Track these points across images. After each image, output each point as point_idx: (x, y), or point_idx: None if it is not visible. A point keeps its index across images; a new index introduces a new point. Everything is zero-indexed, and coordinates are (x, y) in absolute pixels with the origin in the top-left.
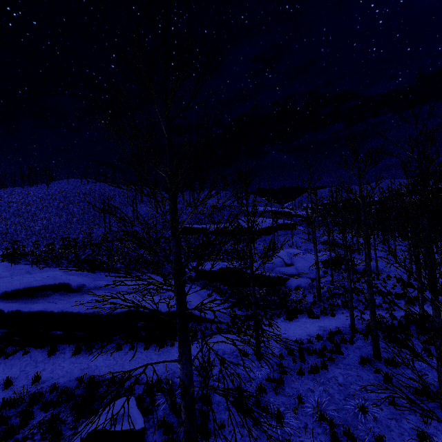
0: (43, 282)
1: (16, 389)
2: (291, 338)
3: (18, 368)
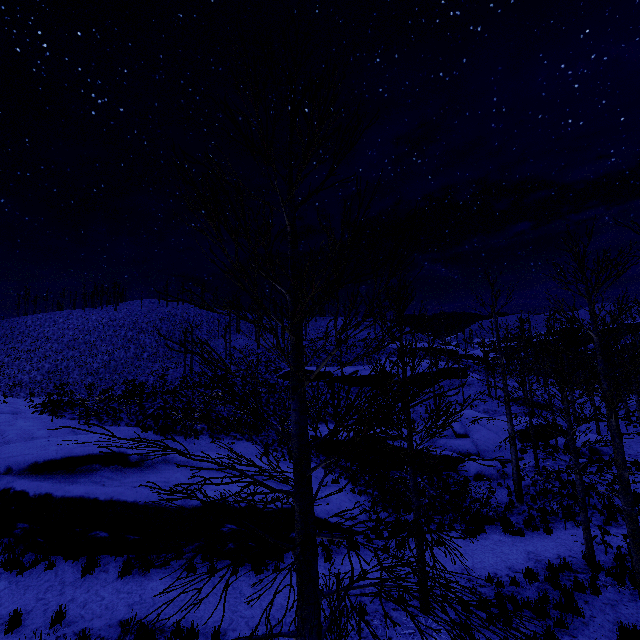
0: (90, 450)
1: (25, 634)
2: (478, 572)
3: (35, 593)
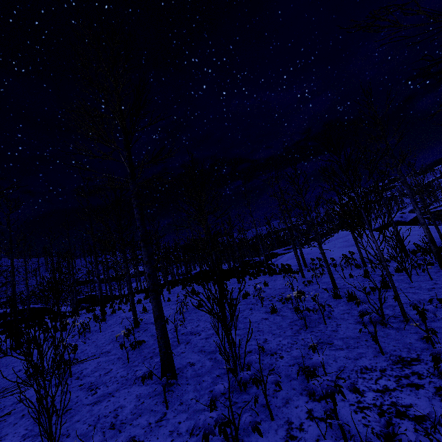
0: None
1: None
2: None
3: None
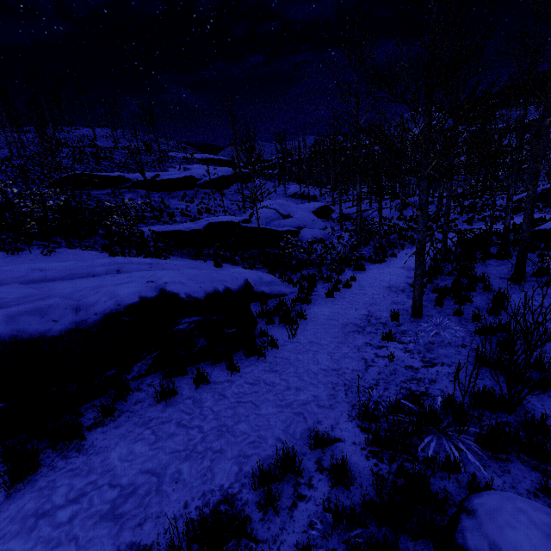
0: None
1: None
2: (398, 286)
3: None
